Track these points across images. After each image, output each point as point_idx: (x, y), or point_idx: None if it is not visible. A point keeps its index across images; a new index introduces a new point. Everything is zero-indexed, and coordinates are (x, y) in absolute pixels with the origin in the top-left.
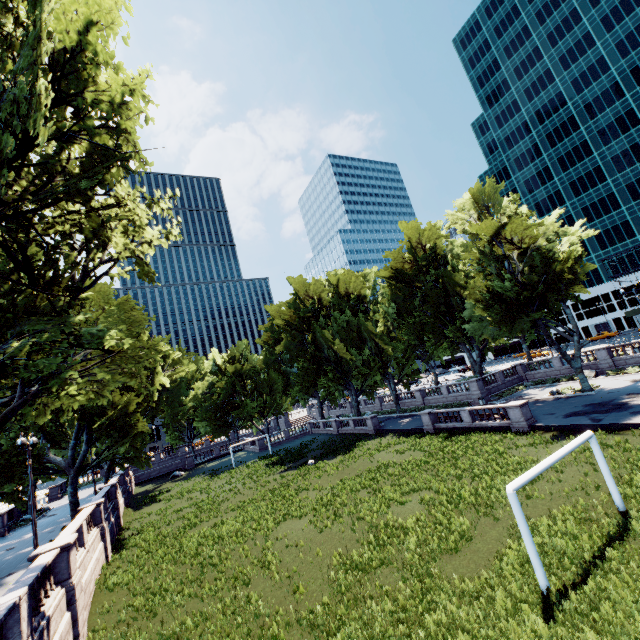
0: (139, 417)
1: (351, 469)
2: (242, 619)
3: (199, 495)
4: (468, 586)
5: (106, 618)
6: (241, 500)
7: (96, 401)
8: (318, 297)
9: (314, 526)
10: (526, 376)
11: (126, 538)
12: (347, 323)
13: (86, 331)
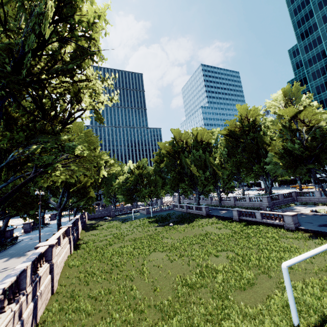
0: (91, 189)
1: (191, 232)
2: (127, 297)
3: (115, 230)
4: (249, 311)
5: (66, 280)
6: (134, 237)
7: (69, 180)
8: (185, 141)
9: (168, 258)
10: (297, 199)
11: (80, 244)
12: (199, 156)
13: (67, 144)
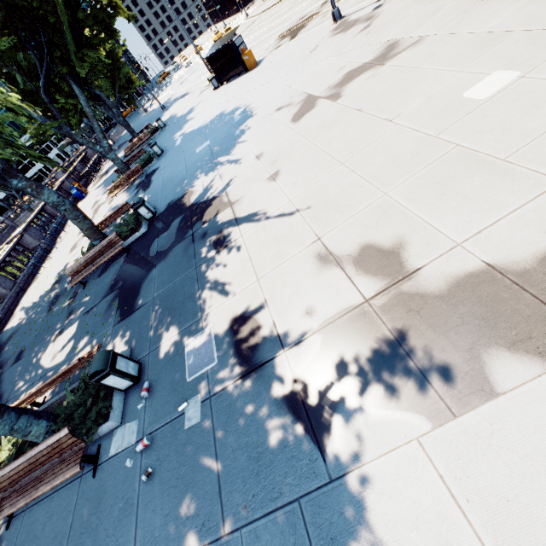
0: None
1: None
2: None
3: None
4: None
5: None
6: None
7: None
8: None
9: None
10: (16, 224)
11: None
12: None
13: None
